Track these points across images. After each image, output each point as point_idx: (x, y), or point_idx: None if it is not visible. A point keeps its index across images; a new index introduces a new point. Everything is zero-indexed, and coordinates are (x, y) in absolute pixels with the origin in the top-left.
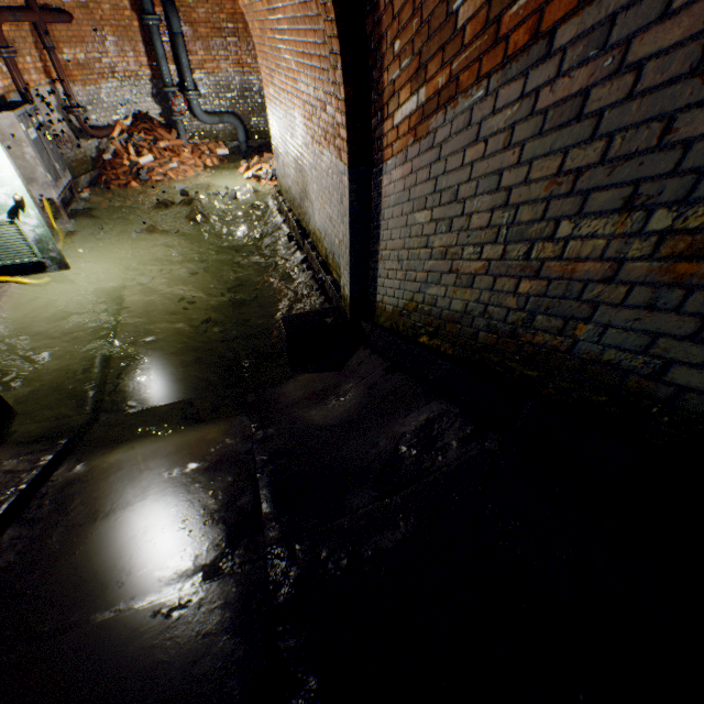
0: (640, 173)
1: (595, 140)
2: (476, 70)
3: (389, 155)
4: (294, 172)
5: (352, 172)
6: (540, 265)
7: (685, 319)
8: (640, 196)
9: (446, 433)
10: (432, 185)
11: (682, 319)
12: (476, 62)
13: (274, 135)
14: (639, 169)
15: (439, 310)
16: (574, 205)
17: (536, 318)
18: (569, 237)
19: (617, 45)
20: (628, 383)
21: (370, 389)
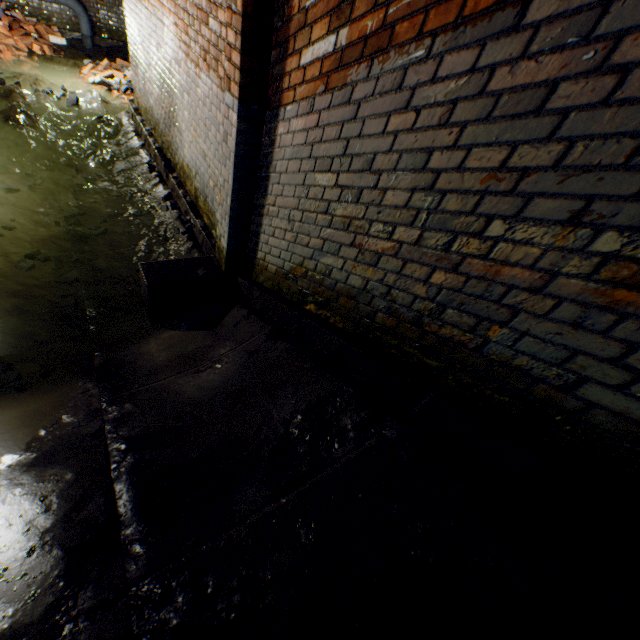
0: (597, 189)
1: (553, 141)
2: (420, 24)
3: (291, 99)
4: (158, 90)
5: (243, 108)
6: (461, 260)
7: (611, 343)
8: (591, 213)
9: (341, 417)
10: (342, 146)
11: (608, 342)
12: (422, 13)
13: (132, 39)
14: (597, 185)
15: (333, 282)
16: (513, 206)
17: (446, 311)
18: (500, 237)
19: (604, 38)
20: (536, 390)
21: (251, 357)
